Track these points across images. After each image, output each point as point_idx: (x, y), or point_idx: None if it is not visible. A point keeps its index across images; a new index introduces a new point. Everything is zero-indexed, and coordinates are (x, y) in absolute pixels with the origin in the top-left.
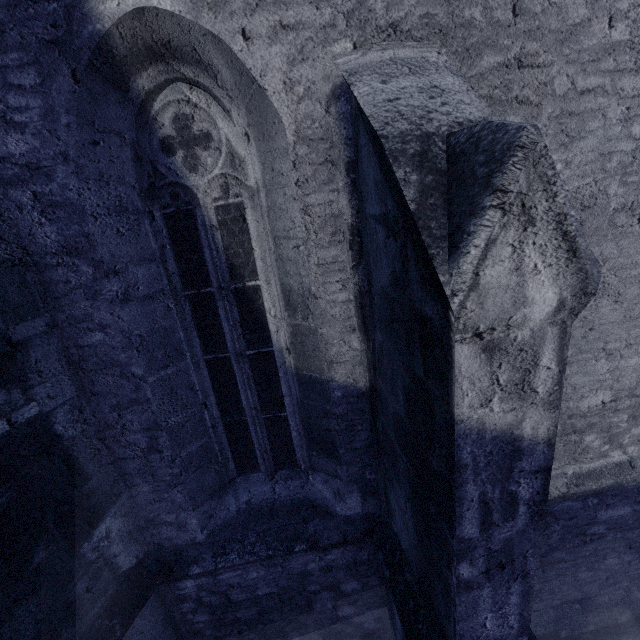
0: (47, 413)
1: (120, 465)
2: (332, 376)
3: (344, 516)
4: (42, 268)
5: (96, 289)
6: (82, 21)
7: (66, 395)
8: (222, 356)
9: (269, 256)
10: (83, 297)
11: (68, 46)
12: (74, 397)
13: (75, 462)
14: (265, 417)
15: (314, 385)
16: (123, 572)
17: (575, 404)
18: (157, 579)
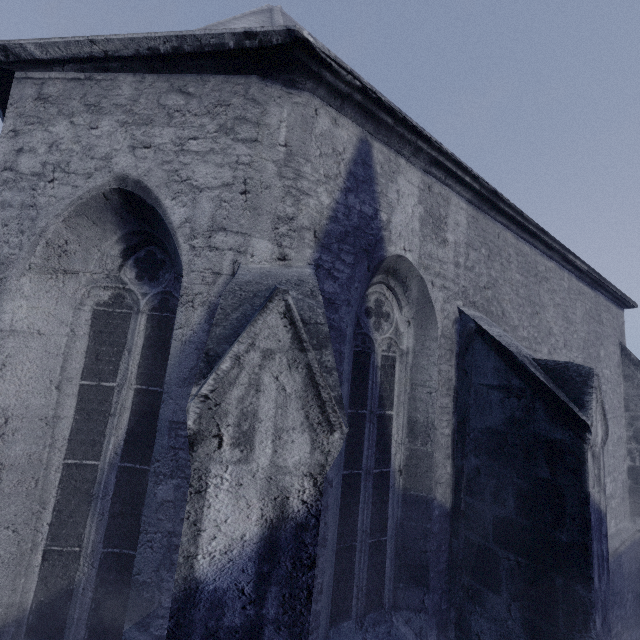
0: None
1: None
2: (435, 495)
3: None
4: None
5: None
6: (380, 248)
7: None
8: (356, 472)
9: (403, 395)
10: None
11: (371, 255)
12: None
13: None
14: (371, 542)
15: (419, 504)
16: None
17: None
18: None
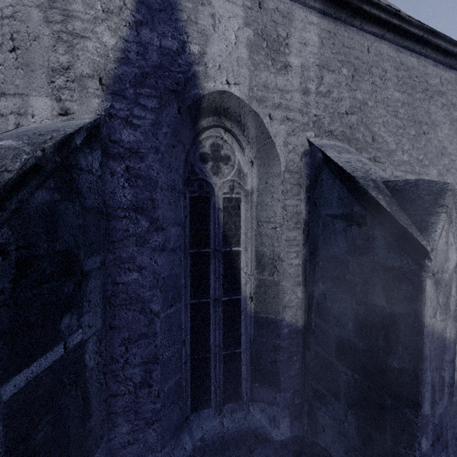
0: (84, 341)
1: (109, 403)
2: (284, 317)
3: (279, 441)
4: (111, 218)
5: (146, 238)
6: (193, 87)
7: (96, 326)
8: (204, 301)
9: (250, 232)
10: (134, 243)
11: (181, 95)
12: (99, 329)
13: (87, 396)
14: (225, 353)
15: (268, 324)
16: None
17: None
18: None
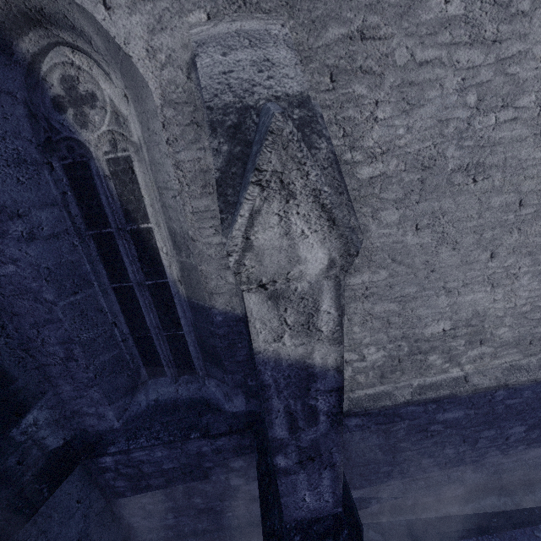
0: None
1: (45, 370)
2: (213, 304)
3: (231, 412)
4: None
5: (3, 229)
6: None
7: None
8: (126, 285)
9: (156, 203)
10: None
11: None
12: None
13: (0, 368)
14: (166, 334)
15: (201, 311)
16: (52, 450)
17: (420, 331)
18: (82, 455)
